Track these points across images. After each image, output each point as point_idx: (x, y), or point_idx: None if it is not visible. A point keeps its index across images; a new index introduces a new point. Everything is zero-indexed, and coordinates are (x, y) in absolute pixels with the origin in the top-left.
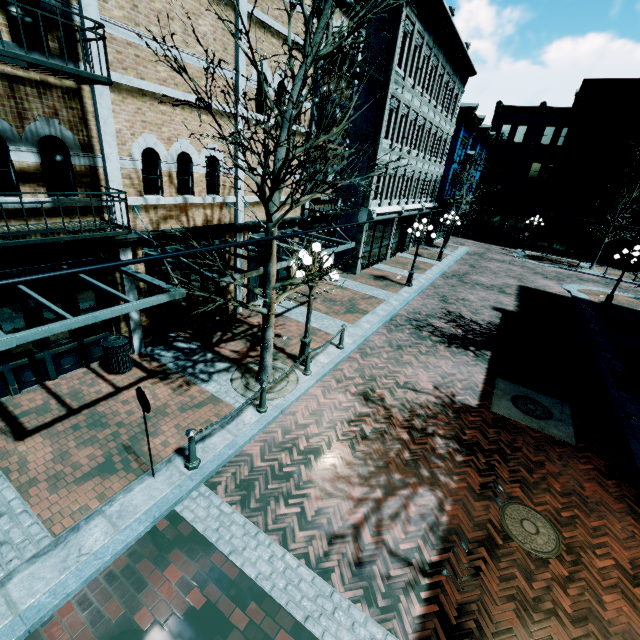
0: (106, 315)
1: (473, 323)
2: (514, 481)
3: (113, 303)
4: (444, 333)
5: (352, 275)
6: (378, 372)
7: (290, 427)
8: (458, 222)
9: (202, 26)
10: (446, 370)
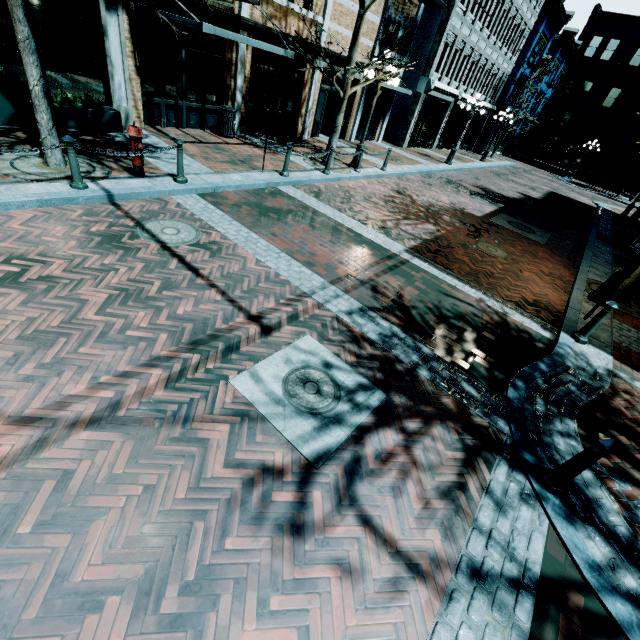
0: (252, 43)
1: (496, 193)
2: (491, 239)
3: (227, 80)
4: (469, 190)
5: (399, 147)
6: (410, 188)
7: (344, 186)
8: (511, 121)
9: None
10: (463, 201)
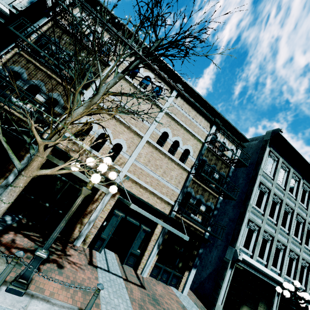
0: None
1: None
2: None
3: (11, 165)
4: None
5: None
6: None
7: None
8: None
9: (142, 106)
10: None
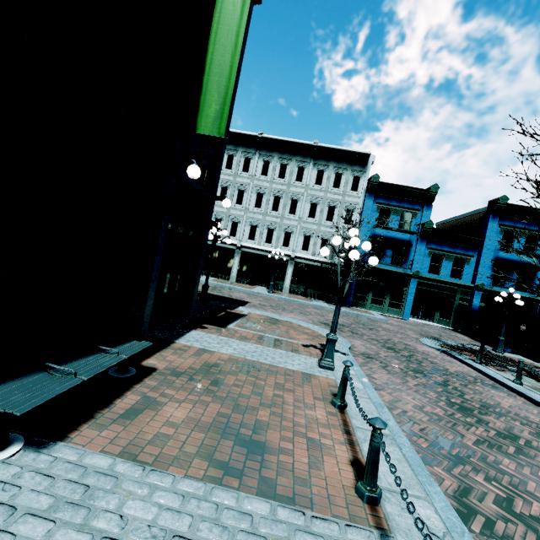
0: None
1: None
2: None
3: None
4: None
5: None
6: None
7: None
8: (275, 256)
9: None
10: None
